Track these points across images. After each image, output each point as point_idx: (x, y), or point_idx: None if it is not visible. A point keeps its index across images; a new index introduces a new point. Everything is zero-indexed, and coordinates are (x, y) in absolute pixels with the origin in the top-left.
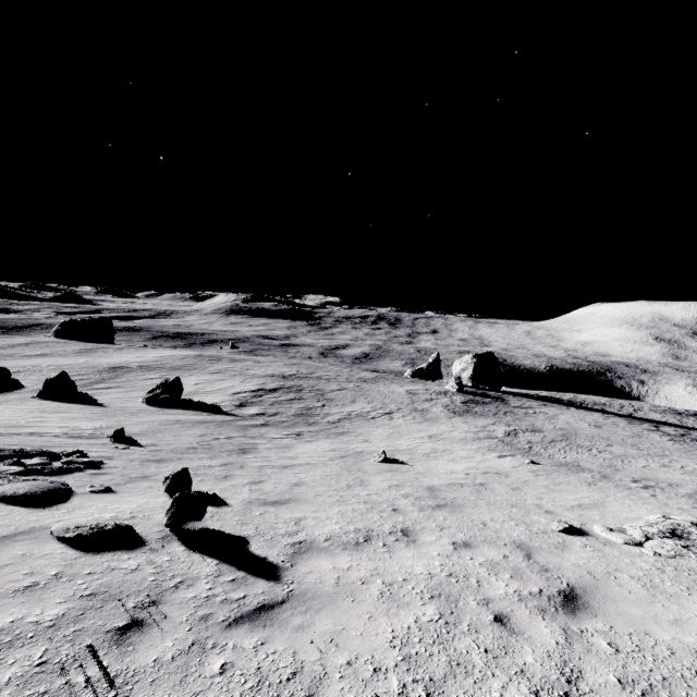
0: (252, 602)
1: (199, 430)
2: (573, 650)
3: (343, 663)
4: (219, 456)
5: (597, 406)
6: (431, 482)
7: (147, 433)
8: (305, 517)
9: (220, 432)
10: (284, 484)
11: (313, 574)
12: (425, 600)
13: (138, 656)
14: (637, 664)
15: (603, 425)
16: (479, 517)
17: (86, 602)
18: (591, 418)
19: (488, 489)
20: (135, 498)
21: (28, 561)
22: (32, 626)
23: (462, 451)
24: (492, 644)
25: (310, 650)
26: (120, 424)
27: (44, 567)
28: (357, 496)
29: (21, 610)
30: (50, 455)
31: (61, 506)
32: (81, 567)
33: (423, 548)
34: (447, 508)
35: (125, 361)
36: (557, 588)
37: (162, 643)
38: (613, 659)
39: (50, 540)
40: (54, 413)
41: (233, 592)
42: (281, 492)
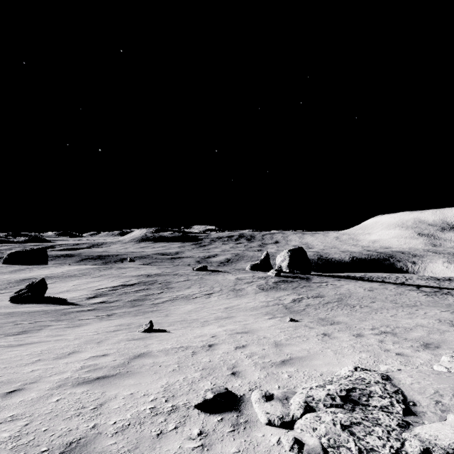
0: None
1: (17, 318)
2: None
3: None
4: None
5: (379, 279)
6: (155, 348)
7: None
8: None
9: (35, 318)
10: None
11: None
12: None
13: None
14: None
15: (375, 289)
16: (119, 392)
17: None
18: (369, 285)
19: (209, 350)
20: None
21: None
22: None
23: (241, 316)
24: None
25: None
26: None
27: None
28: (13, 373)
29: None
30: None
31: None
32: None
33: None
34: (104, 380)
35: (38, 274)
36: None
37: None
38: None
39: None
40: None
41: None
42: None
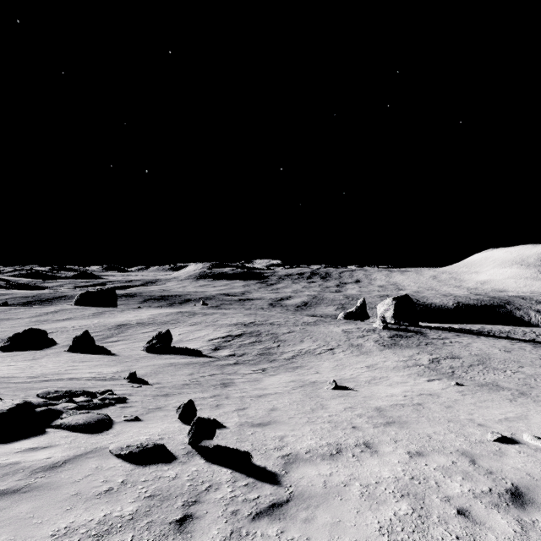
0: (265, 501)
1: (188, 370)
2: (529, 537)
3: None
4: (208, 390)
5: (503, 334)
6: (377, 404)
7: (151, 375)
8: (286, 435)
9: (204, 371)
10: (263, 409)
11: (304, 479)
12: (397, 498)
13: (196, 540)
14: None
15: (512, 349)
16: (424, 431)
17: (149, 502)
18: (500, 344)
19: (425, 408)
20: (157, 424)
21: (101, 472)
22: (118, 519)
23: (396, 377)
24: (461, 532)
25: (319, 537)
26: (130, 368)
27: (113, 477)
28: (321, 417)
29: (107, 507)
30: (89, 394)
31: (109, 432)
32: (137, 476)
33: (384, 457)
34: (395, 424)
35: (127, 319)
36: (503, 487)
37: (210, 531)
38: None
39: (111, 457)
40: (83, 362)
41: (249, 494)
42: (262, 416)
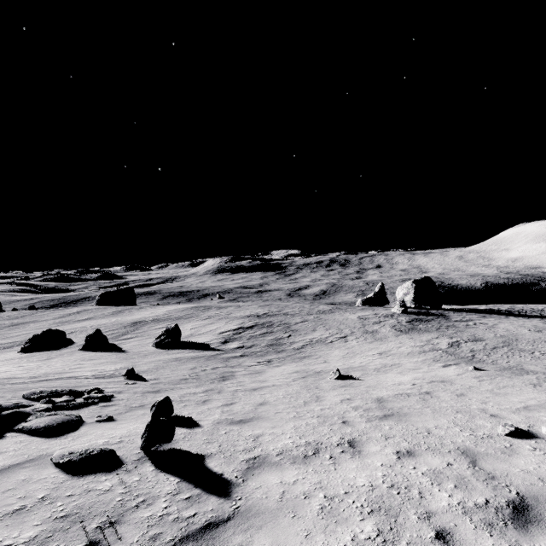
0: (200, 520)
1: (192, 364)
2: None
3: None
4: (203, 384)
5: (535, 313)
6: (380, 394)
7: (152, 370)
8: (263, 434)
9: (207, 365)
10: (251, 404)
11: (260, 489)
12: (364, 515)
13: None
14: None
15: (543, 329)
16: (424, 425)
17: (58, 524)
18: (531, 324)
19: (433, 397)
20: (128, 424)
21: (26, 486)
22: None
23: (409, 364)
24: None
25: None
26: (134, 364)
27: (35, 491)
28: (312, 411)
29: (3, 533)
30: (76, 393)
31: (70, 435)
32: (64, 490)
33: (367, 458)
34: (393, 417)
35: (143, 316)
36: (505, 498)
37: None
38: None
39: (49, 466)
40: (90, 360)
41: (185, 510)
42: (247, 412)
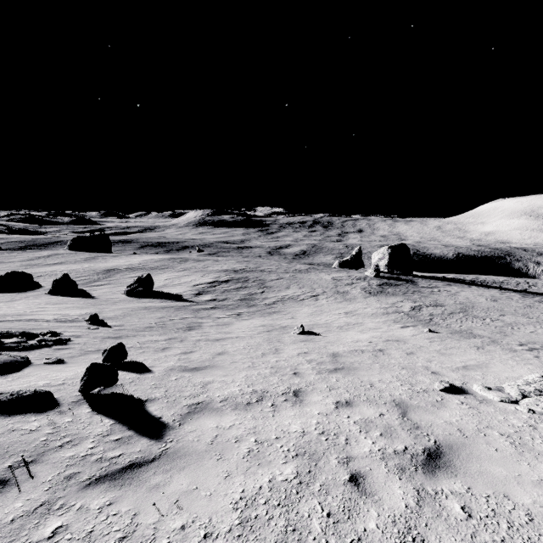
0: (123, 461)
1: (161, 314)
2: (421, 515)
3: (177, 527)
4: (168, 333)
5: (495, 284)
6: (336, 350)
7: (118, 317)
8: (213, 381)
9: (176, 315)
10: (210, 353)
11: (194, 433)
12: (288, 459)
13: None
14: (489, 533)
15: (499, 299)
16: (369, 379)
17: None
18: (489, 294)
19: (385, 354)
20: (77, 367)
21: None
22: None
23: (371, 323)
24: (338, 506)
25: (152, 512)
26: (101, 311)
27: None
28: (267, 362)
29: None
30: (30, 335)
31: (10, 376)
32: None
33: (306, 407)
34: (342, 371)
35: (117, 264)
36: (422, 446)
37: (13, 503)
38: (463, 526)
39: None
40: (55, 304)
41: (111, 451)
42: (203, 360)
